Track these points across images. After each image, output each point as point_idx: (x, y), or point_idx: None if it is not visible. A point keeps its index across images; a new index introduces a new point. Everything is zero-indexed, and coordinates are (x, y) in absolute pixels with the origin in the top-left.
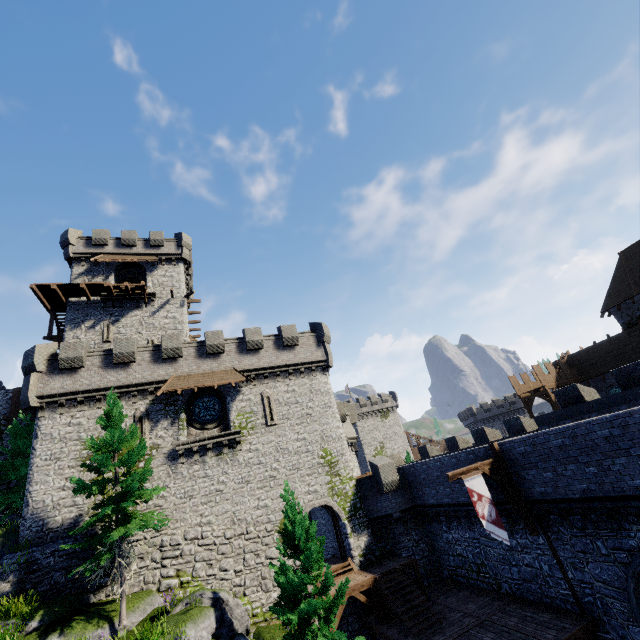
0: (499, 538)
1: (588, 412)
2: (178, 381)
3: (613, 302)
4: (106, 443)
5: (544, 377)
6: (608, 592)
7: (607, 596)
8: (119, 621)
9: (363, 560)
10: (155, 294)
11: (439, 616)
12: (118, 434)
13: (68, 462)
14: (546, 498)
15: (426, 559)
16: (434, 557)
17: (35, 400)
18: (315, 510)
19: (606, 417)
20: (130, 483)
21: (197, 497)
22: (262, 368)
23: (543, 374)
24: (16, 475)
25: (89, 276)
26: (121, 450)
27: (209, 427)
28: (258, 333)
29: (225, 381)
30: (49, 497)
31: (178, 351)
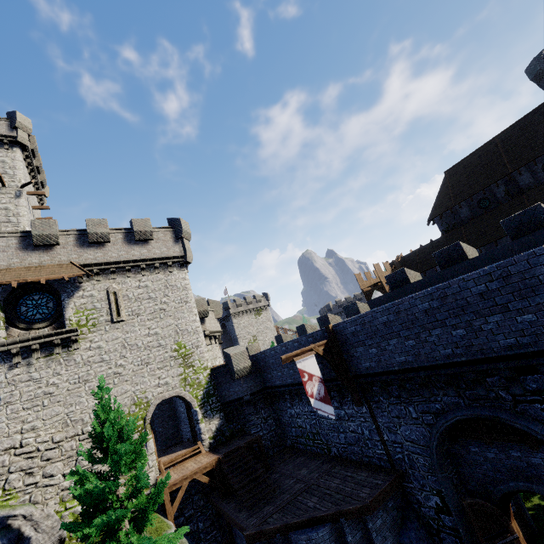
0: (325, 414)
1: (412, 292)
2: None
3: (437, 212)
4: None
5: (382, 273)
6: (415, 449)
7: (413, 453)
8: None
9: (213, 442)
10: None
11: (273, 486)
12: None
13: None
14: (370, 372)
15: (273, 432)
16: (280, 430)
17: None
18: (176, 400)
19: (428, 290)
20: None
21: (17, 403)
22: (108, 263)
23: (381, 271)
24: None
25: None
26: None
27: (38, 326)
28: (103, 225)
29: (56, 275)
30: None
31: None
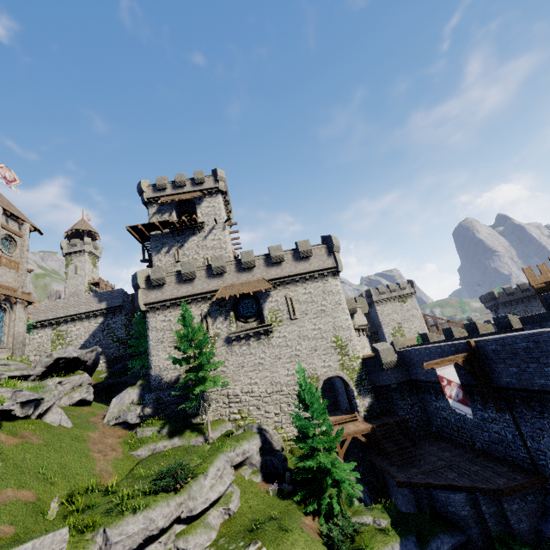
0: (463, 413)
1: None
2: (225, 290)
3: None
4: (185, 335)
5: None
6: None
7: None
8: (208, 434)
9: (366, 414)
10: (204, 223)
11: (418, 457)
12: (191, 330)
13: (168, 344)
14: (510, 387)
15: (419, 418)
16: (426, 417)
17: (143, 306)
18: (334, 377)
19: None
20: (202, 360)
21: (247, 367)
22: (284, 277)
23: None
24: (143, 348)
25: (159, 214)
26: (195, 339)
27: (250, 321)
28: (279, 249)
29: (257, 289)
30: (161, 364)
31: (223, 268)
